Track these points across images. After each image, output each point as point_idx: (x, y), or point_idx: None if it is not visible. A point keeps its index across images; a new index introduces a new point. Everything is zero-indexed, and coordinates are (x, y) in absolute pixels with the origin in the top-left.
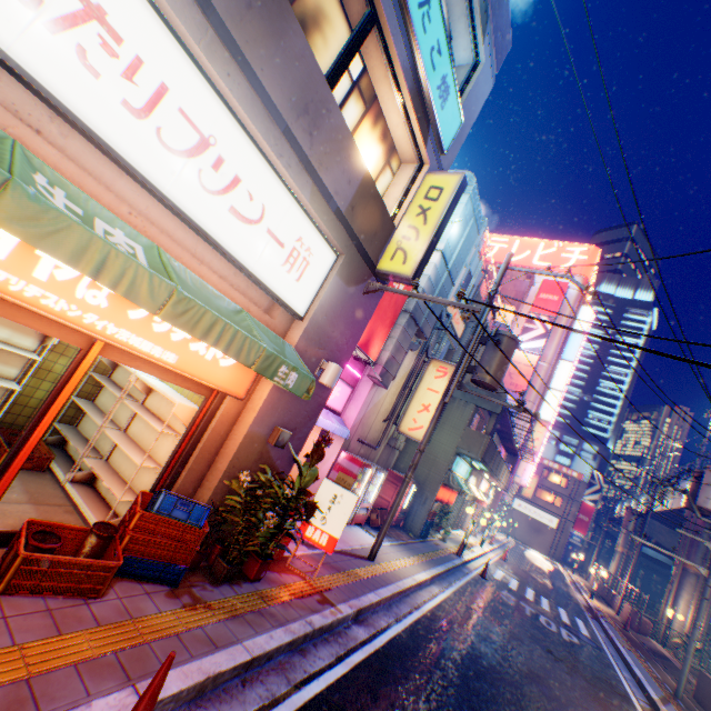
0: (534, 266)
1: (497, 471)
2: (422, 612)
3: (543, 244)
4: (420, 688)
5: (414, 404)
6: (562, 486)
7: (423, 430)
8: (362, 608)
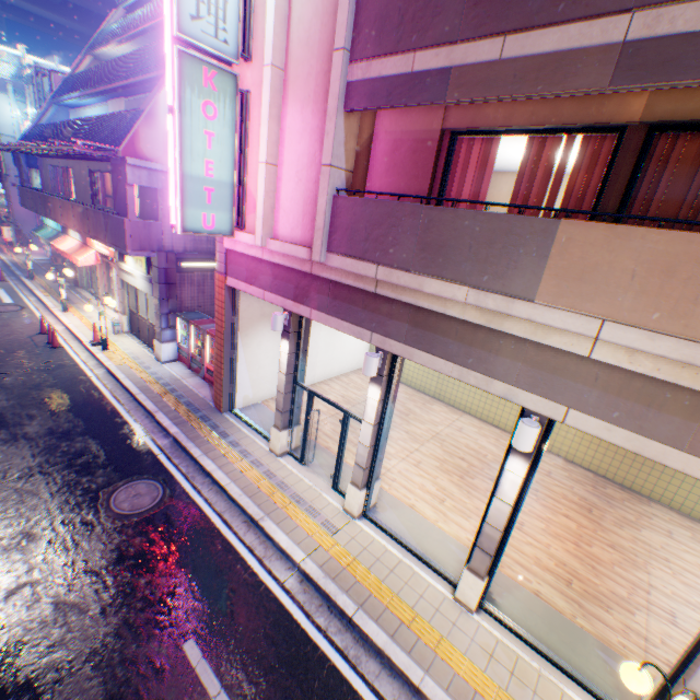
0: None
1: (48, 211)
2: None
3: None
4: None
5: None
6: None
7: None
8: None
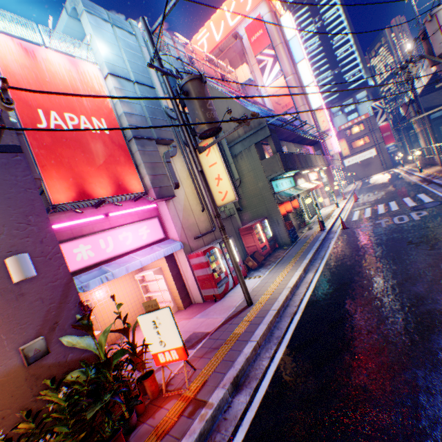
0: (233, 27)
1: (309, 164)
2: (301, 312)
3: (226, 8)
4: (304, 419)
5: (212, 184)
6: (362, 130)
7: (229, 193)
8: (238, 373)
